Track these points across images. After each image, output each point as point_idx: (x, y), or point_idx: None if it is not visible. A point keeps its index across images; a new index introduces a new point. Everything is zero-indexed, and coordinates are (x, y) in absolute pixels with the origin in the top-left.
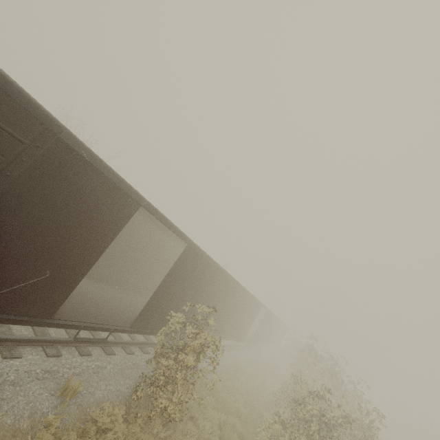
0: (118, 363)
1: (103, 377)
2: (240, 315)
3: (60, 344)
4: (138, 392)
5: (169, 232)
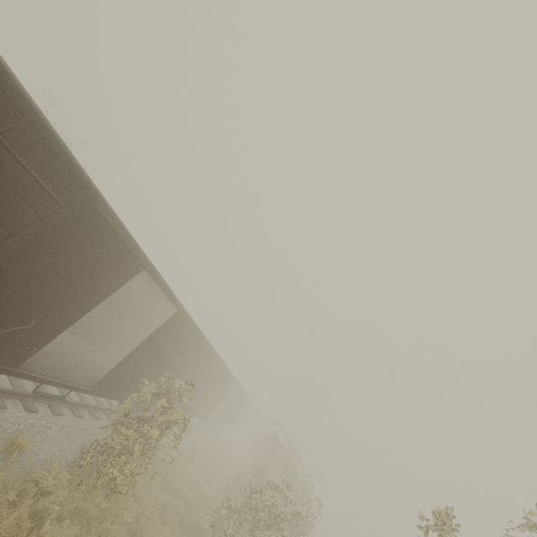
0: (65, 425)
1: (47, 438)
2: (210, 391)
3: (5, 394)
4: (87, 459)
5: (156, 287)
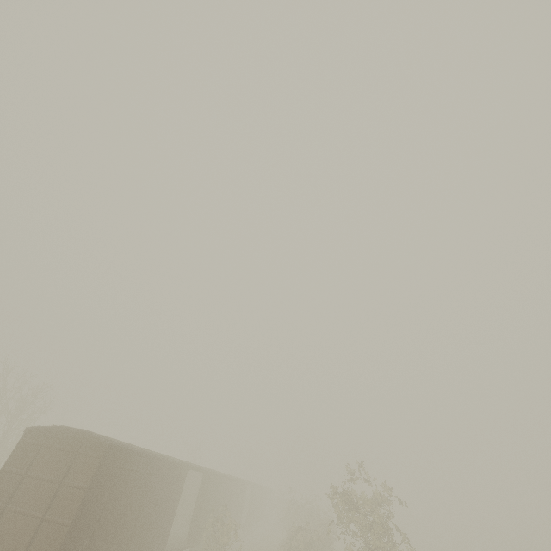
0: None
1: None
2: (234, 503)
3: None
4: None
5: None
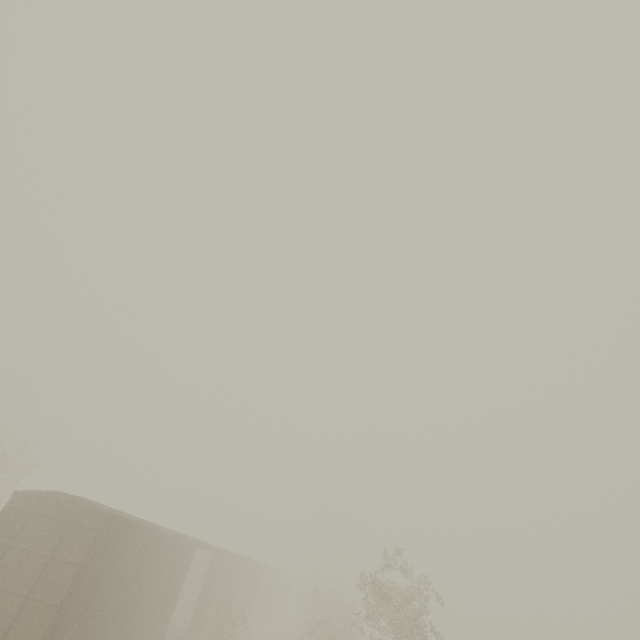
0: None
1: None
2: (246, 589)
3: None
4: None
5: None
